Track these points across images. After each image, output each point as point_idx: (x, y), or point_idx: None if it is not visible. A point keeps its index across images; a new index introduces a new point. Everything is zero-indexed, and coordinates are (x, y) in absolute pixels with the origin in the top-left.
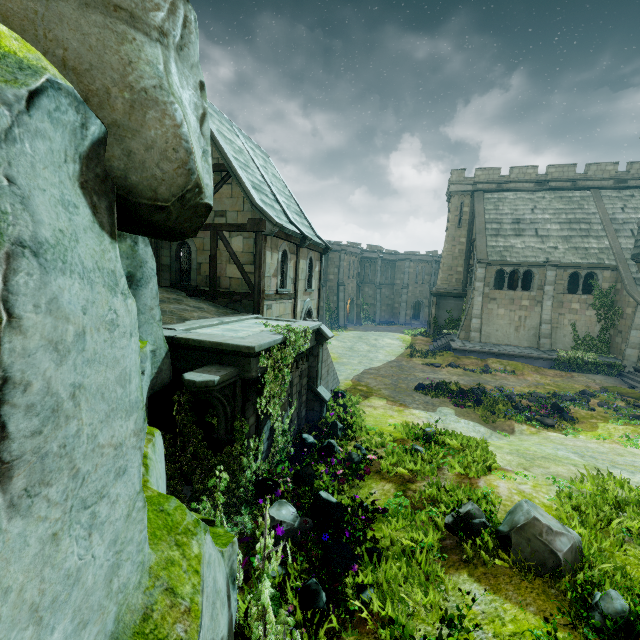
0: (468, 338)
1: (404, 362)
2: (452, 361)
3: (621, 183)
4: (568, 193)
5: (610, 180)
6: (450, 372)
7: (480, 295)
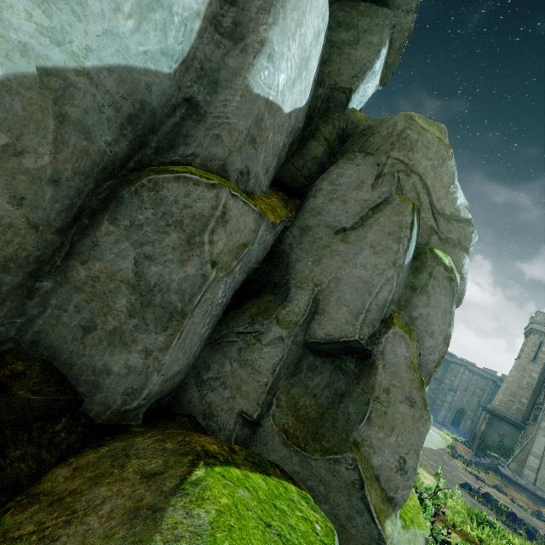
0: (519, 472)
1: (445, 457)
2: (498, 485)
3: None
4: None
5: None
6: (495, 493)
7: (544, 436)
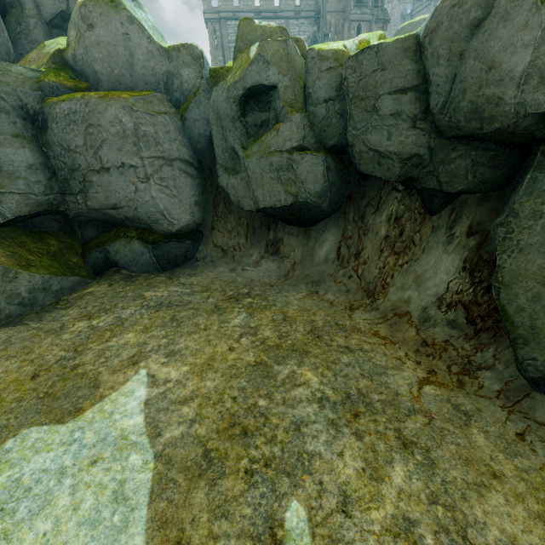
0: None
1: None
2: None
3: (298, 14)
4: (273, 21)
5: (292, 12)
6: None
7: None
